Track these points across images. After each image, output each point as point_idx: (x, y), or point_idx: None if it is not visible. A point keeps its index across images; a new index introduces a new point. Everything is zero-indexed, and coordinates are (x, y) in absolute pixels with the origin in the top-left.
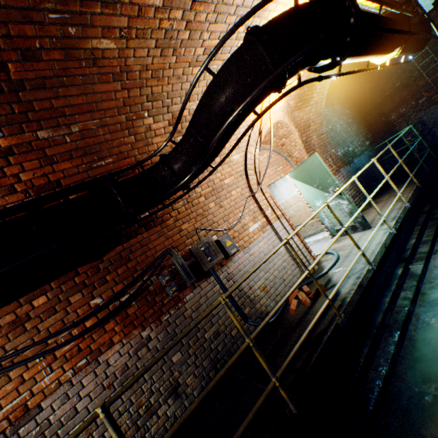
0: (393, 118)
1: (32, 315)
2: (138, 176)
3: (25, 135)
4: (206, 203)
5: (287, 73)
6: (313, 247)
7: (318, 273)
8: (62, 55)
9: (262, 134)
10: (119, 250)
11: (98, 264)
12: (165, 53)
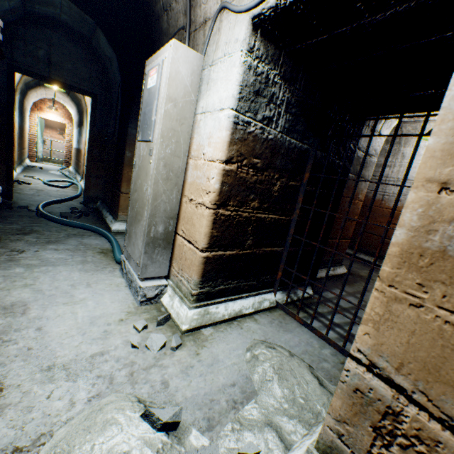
0: None
1: None
2: None
3: None
4: None
5: None
6: (42, 165)
7: None
8: None
9: None
10: None
11: None
12: None
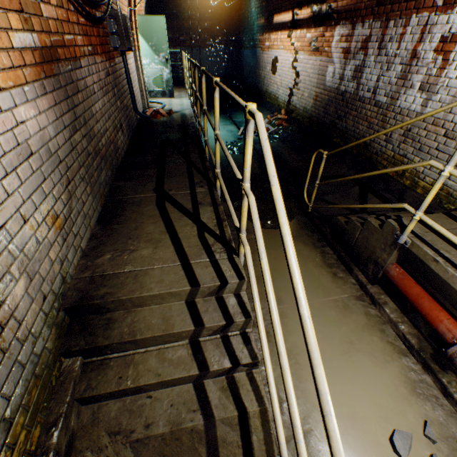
0: None
1: None
2: None
3: None
4: None
5: None
6: None
7: (160, 107)
8: None
9: None
10: None
11: None
12: None
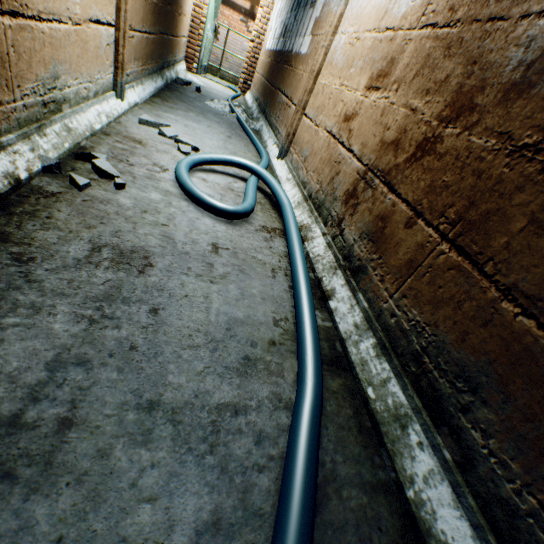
0: None
1: None
2: None
3: None
4: None
5: None
6: (203, 80)
7: None
8: None
9: None
10: None
11: None
12: None
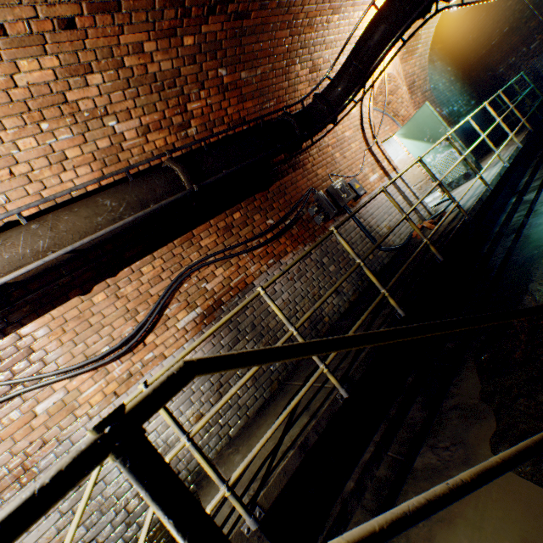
0: (501, 72)
1: (234, 225)
2: (300, 112)
3: (235, 75)
4: (332, 153)
5: (433, 1)
6: None
7: (437, 211)
8: (276, 5)
9: (375, 87)
10: (277, 186)
11: (266, 194)
12: (325, 1)
